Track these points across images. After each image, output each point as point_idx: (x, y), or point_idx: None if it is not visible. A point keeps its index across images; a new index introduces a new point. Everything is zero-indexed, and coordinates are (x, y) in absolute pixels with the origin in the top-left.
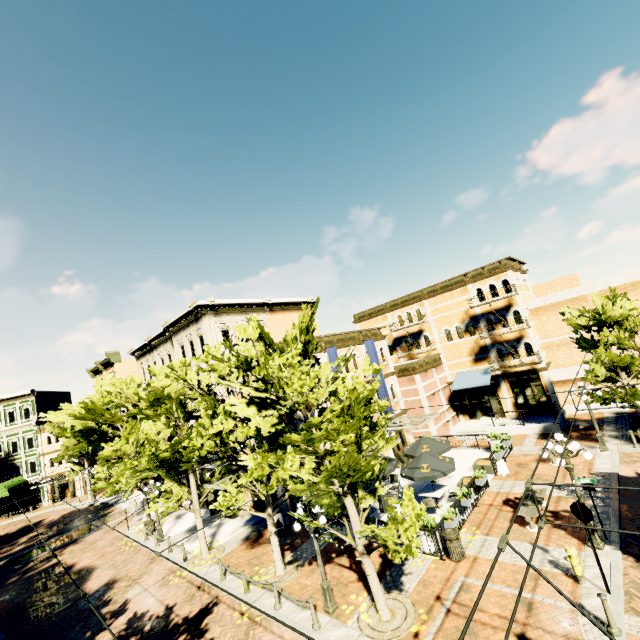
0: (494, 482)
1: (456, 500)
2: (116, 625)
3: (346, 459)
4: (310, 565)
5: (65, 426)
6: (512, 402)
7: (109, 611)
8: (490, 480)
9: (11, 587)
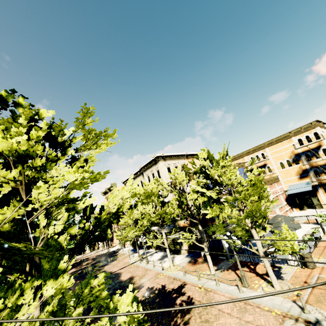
0: (324, 237)
1: (305, 241)
2: (141, 291)
3: (255, 207)
4: (227, 271)
5: None
6: None
7: (136, 286)
8: (321, 236)
9: None
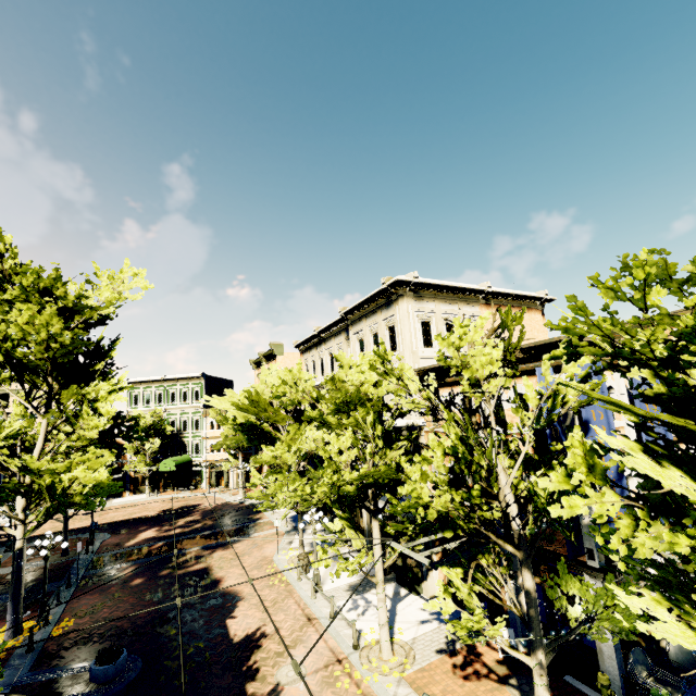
0: None
1: None
2: None
3: None
4: None
5: (227, 416)
6: None
7: (255, 694)
8: None
9: (161, 583)
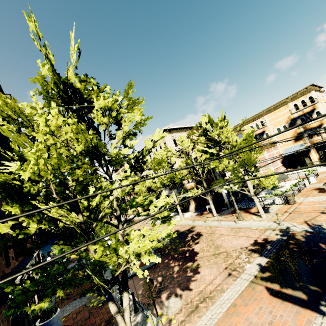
0: (308, 185)
1: (290, 187)
2: None
3: (246, 157)
4: (228, 215)
5: None
6: (318, 158)
7: None
8: (306, 185)
9: None
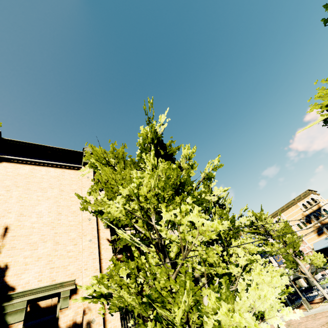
0: None
1: None
2: None
3: (291, 240)
4: (293, 310)
5: None
6: None
7: None
8: None
9: None
